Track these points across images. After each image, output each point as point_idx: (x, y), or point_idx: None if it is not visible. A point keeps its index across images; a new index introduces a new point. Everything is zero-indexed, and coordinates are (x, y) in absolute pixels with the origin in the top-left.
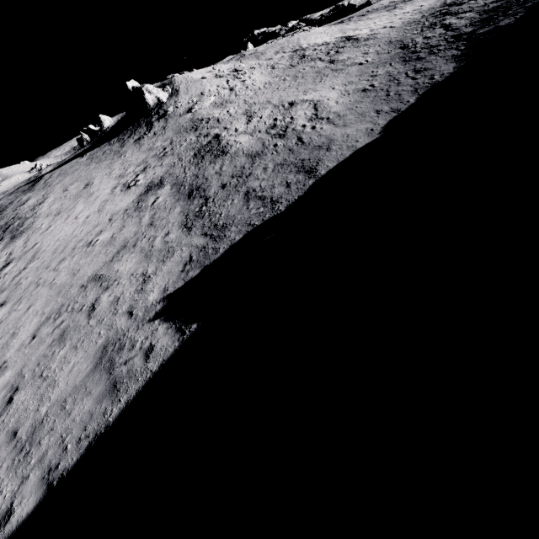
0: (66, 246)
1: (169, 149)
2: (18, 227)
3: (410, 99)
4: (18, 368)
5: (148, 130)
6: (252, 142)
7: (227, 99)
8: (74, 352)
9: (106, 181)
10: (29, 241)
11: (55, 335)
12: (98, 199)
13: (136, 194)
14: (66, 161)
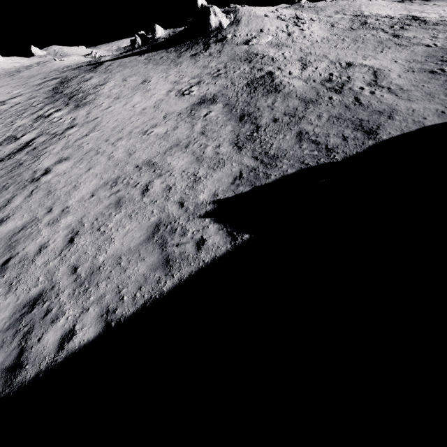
0: (123, 128)
1: (223, 72)
2: (81, 99)
3: None
4: (78, 216)
5: (204, 50)
6: (306, 89)
7: (284, 42)
8: (129, 220)
9: (162, 83)
10: (90, 113)
11: (111, 200)
12: (154, 96)
13: (189, 103)
14: (125, 55)
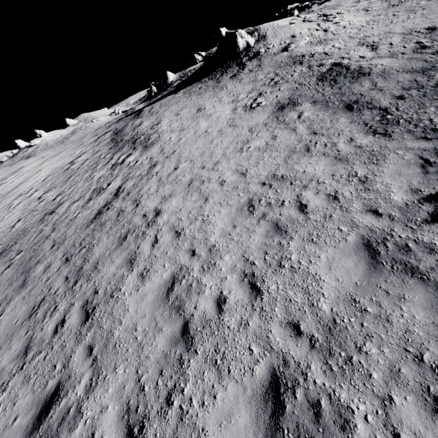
0: (212, 152)
1: (279, 79)
2: (145, 140)
3: None
4: (236, 253)
5: (241, 69)
6: (402, 62)
7: (325, 38)
8: (315, 246)
9: (220, 105)
10: (164, 149)
11: (264, 226)
12: (220, 118)
13: (267, 112)
14: (158, 99)
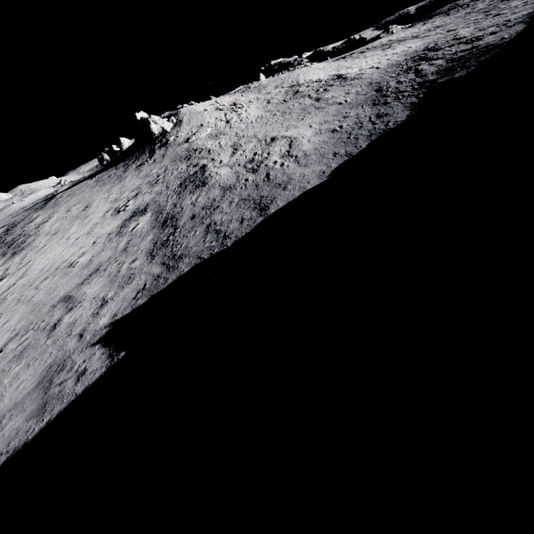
0: (52, 265)
1: (162, 177)
2: (20, 244)
3: (363, 144)
4: None
5: (150, 157)
6: (229, 175)
7: (222, 131)
8: (26, 369)
9: (102, 204)
10: (25, 258)
11: (17, 351)
12: (91, 221)
13: (121, 219)
14: (79, 181)
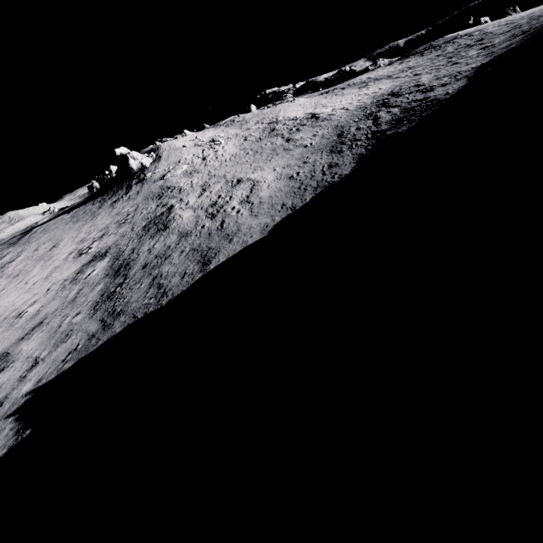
0: (2, 314)
1: (131, 216)
2: None
3: (308, 198)
4: None
5: (126, 193)
6: (190, 219)
7: (197, 169)
8: None
9: (69, 245)
10: None
11: None
12: (53, 264)
13: (81, 264)
14: (59, 214)
